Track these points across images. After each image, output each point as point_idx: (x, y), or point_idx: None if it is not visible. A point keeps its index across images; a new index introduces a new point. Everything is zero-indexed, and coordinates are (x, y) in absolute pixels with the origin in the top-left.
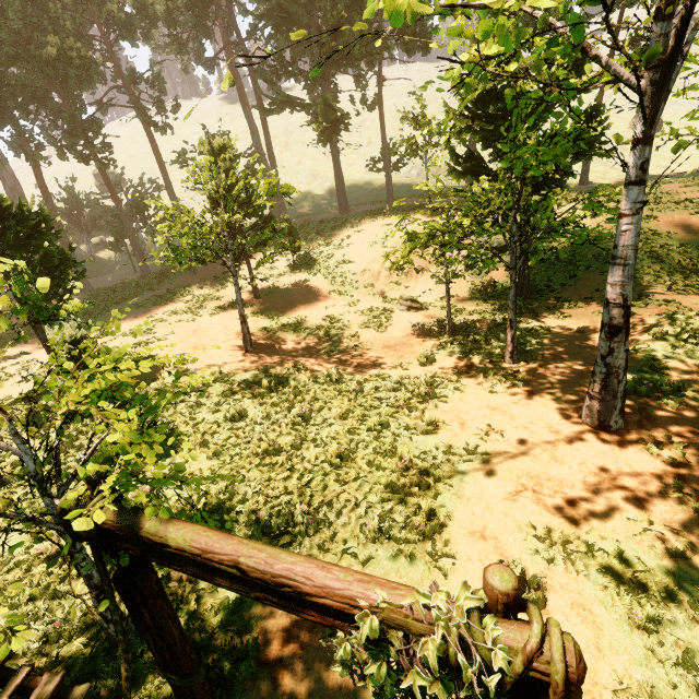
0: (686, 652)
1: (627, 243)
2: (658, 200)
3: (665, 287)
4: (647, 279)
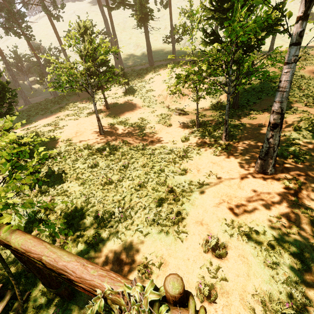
0: (288, 277)
1: (286, 79)
2: (306, 59)
3: (304, 104)
4: (295, 100)
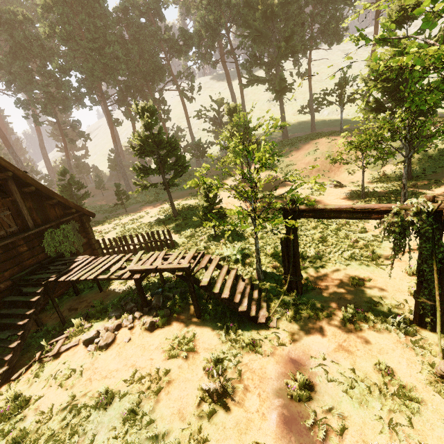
0: None
1: None
2: None
3: None
4: None
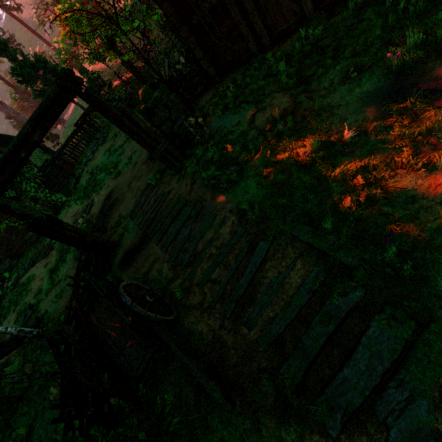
0: None
1: None
2: None
3: None
4: None
